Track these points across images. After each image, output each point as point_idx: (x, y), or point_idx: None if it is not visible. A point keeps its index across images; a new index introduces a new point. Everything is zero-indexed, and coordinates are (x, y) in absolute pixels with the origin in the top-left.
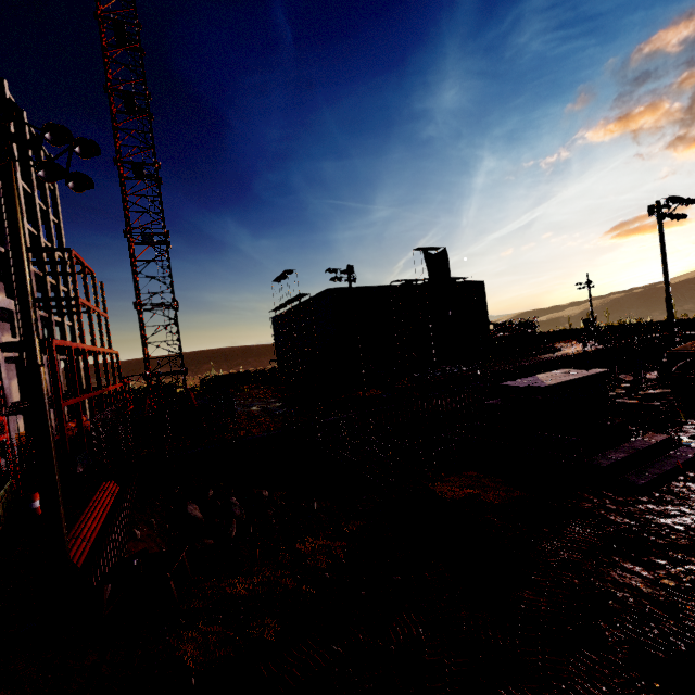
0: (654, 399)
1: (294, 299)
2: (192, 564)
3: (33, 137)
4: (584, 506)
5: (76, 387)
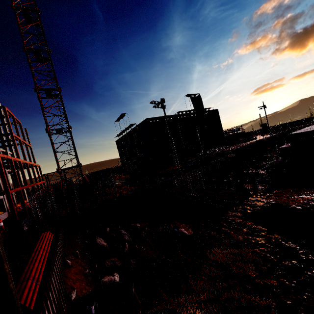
0: None
1: (128, 127)
2: None
3: None
4: None
5: (17, 182)
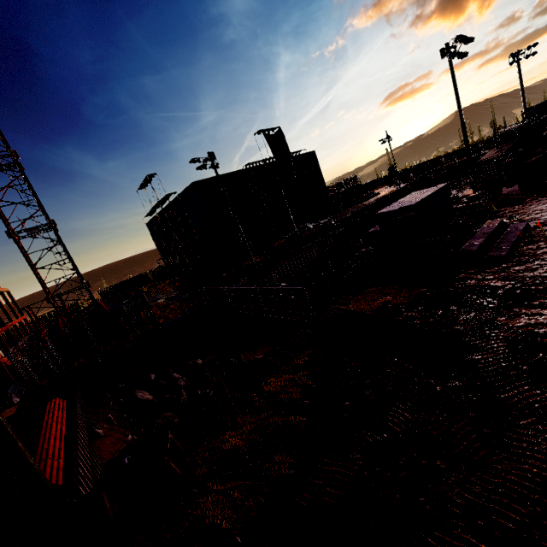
0: (476, 199)
1: (163, 200)
2: (175, 438)
3: None
4: (471, 283)
5: None
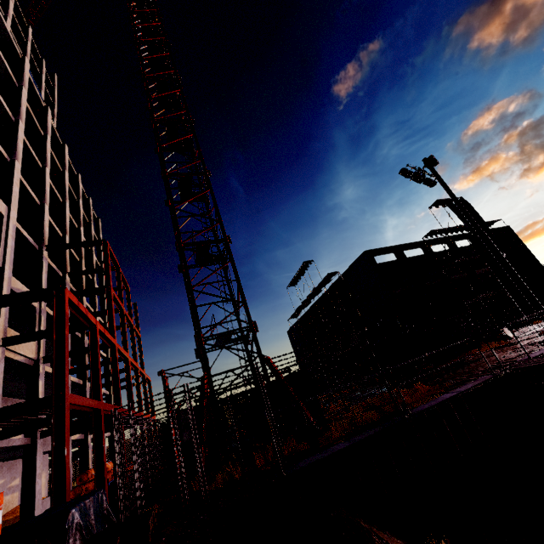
0: None
1: (319, 287)
2: None
3: (85, 200)
4: None
5: (98, 386)
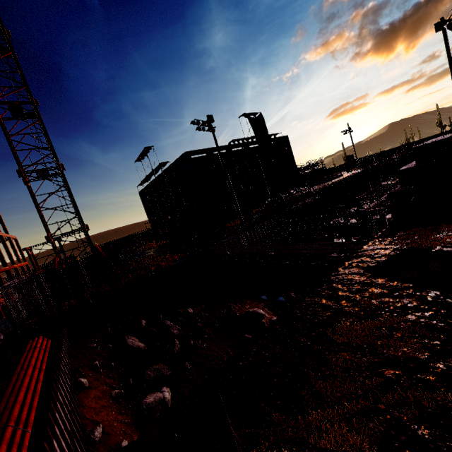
0: None
1: (157, 169)
2: None
3: None
4: None
5: None
